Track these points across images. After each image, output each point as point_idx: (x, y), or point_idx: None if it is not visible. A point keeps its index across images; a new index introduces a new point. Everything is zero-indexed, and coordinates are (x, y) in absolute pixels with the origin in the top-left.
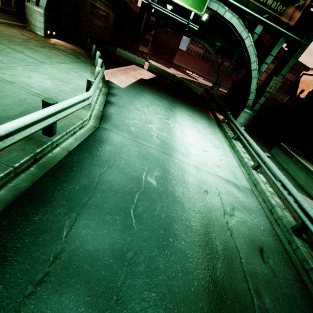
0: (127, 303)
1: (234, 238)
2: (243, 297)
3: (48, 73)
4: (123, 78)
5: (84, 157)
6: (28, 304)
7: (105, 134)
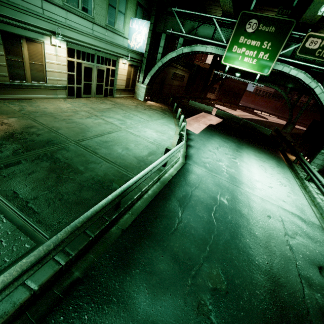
0: (214, 253)
1: (292, 252)
2: (294, 283)
3: (152, 128)
4: (196, 125)
5: (181, 180)
6: (172, 236)
7: (190, 167)
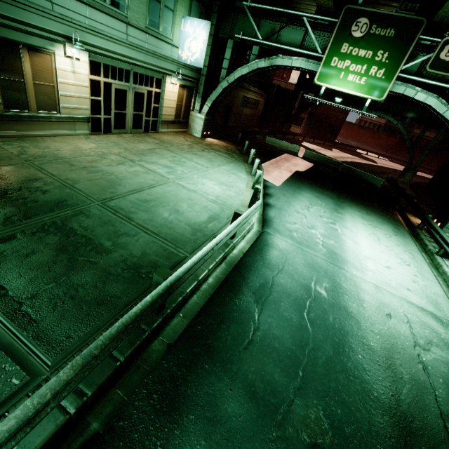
0: (311, 381)
1: (428, 374)
2: (435, 429)
3: (214, 178)
4: (276, 174)
5: (257, 259)
6: (245, 353)
7: (270, 239)
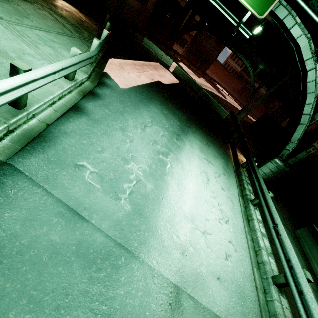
0: None
1: None
2: None
3: None
4: (132, 75)
5: None
6: None
7: (1, 187)
